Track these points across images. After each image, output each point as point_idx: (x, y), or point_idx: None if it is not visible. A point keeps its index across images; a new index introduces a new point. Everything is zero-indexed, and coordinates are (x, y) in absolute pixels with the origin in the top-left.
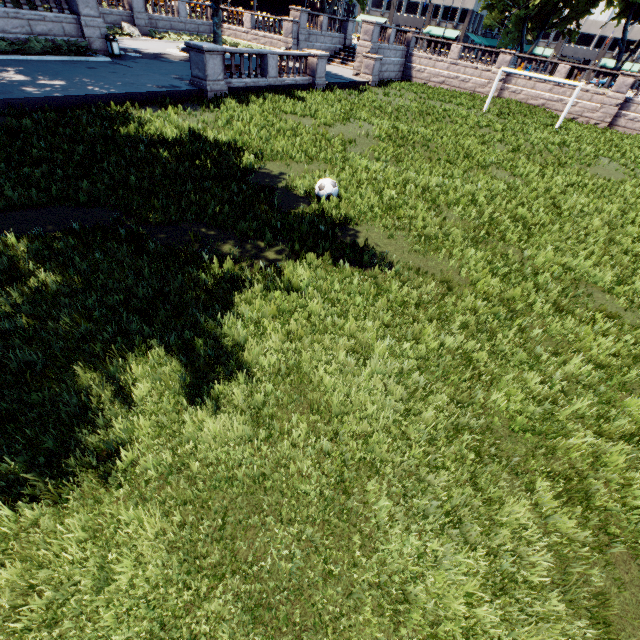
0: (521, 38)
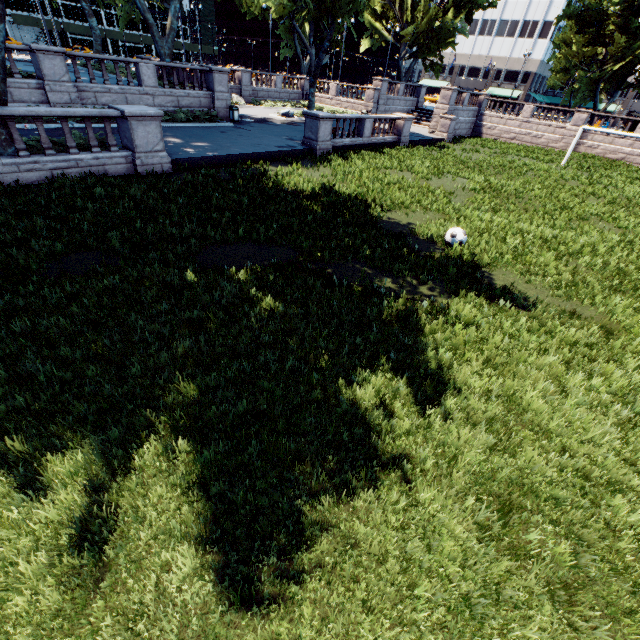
0: (594, 98)
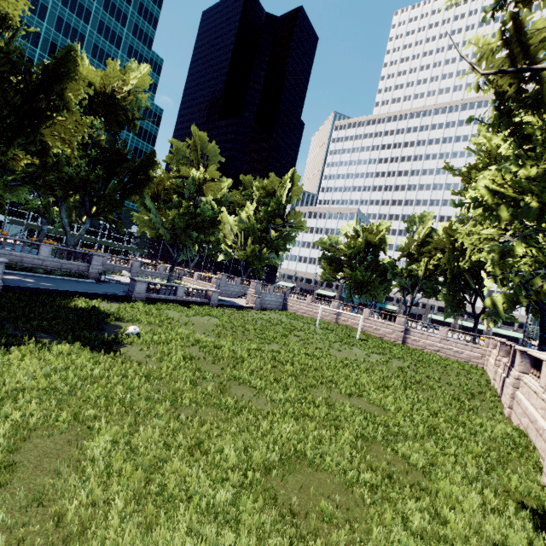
0: (351, 296)
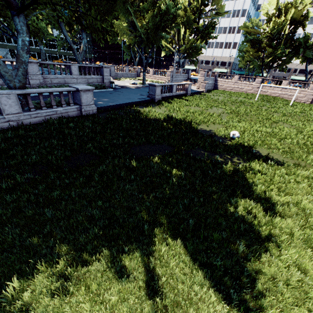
0: (261, 72)
